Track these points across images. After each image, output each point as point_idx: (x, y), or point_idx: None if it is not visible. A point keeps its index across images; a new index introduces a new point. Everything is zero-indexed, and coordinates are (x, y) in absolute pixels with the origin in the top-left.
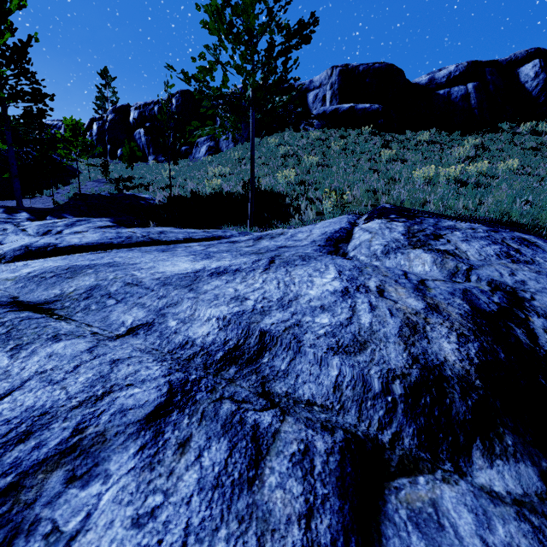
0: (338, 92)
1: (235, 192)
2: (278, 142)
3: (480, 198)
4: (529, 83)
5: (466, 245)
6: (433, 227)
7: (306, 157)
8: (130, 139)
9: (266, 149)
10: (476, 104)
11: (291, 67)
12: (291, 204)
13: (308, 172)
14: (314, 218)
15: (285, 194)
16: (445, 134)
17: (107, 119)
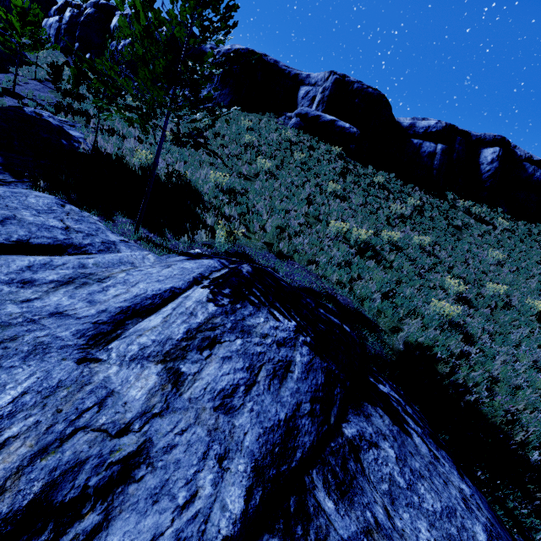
0: (327, 100)
1: (160, 175)
2: (251, 125)
3: (360, 273)
4: (484, 165)
5: (214, 368)
6: (232, 325)
7: (259, 159)
8: (105, 47)
9: (236, 128)
10: (437, 166)
11: (203, 99)
12: (198, 216)
13: (256, 175)
14: (207, 240)
15: (202, 200)
16: (400, 183)
17: (85, 10)
